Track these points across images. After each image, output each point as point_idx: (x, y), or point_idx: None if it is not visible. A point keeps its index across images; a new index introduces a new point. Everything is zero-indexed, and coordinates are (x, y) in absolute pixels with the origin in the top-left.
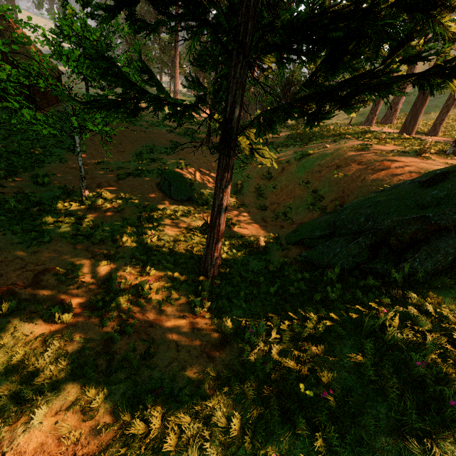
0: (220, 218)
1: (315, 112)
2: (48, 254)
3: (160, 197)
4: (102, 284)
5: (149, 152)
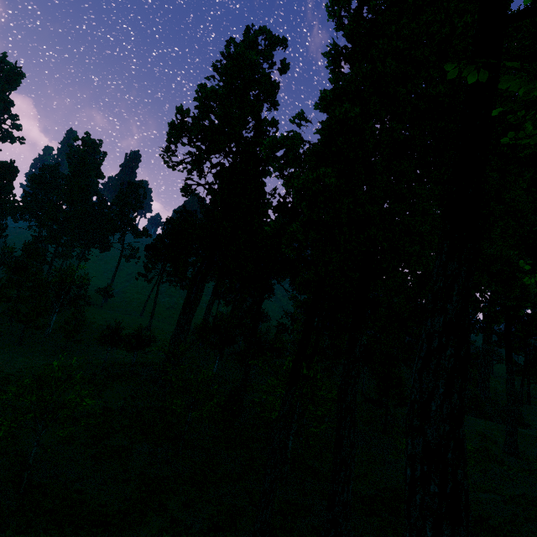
0: None
1: None
2: None
3: None
4: None
5: None
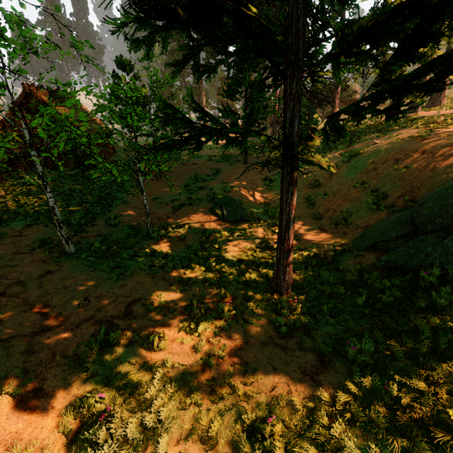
0: (289, 232)
1: (393, 106)
2: (132, 286)
3: (215, 221)
4: (184, 310)
5: (195, 181)
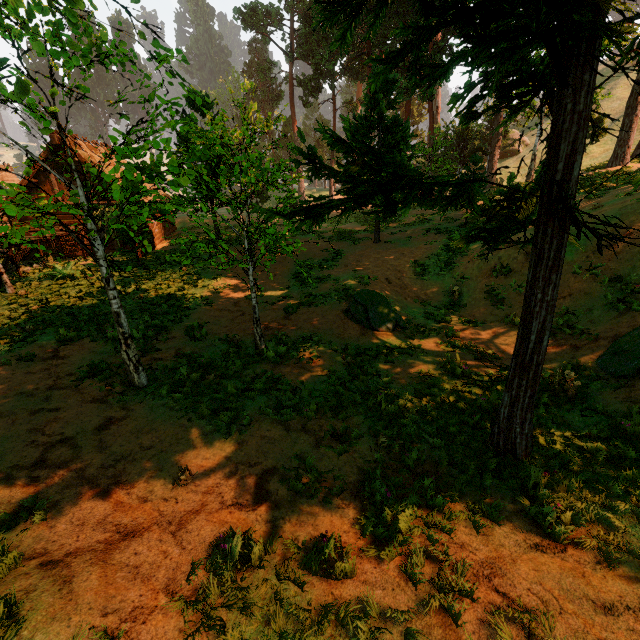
0: (540, 352)
1: None
2: (257, 445)
3: (357, 329)
4: (357, 490)
5: (309, 269)
